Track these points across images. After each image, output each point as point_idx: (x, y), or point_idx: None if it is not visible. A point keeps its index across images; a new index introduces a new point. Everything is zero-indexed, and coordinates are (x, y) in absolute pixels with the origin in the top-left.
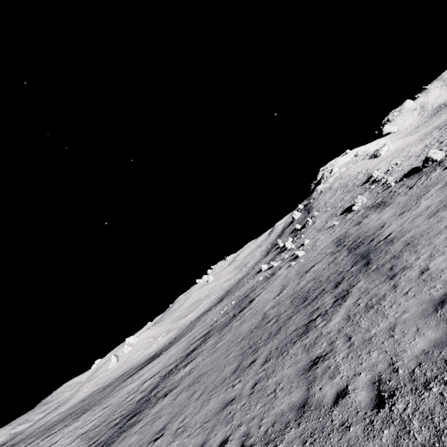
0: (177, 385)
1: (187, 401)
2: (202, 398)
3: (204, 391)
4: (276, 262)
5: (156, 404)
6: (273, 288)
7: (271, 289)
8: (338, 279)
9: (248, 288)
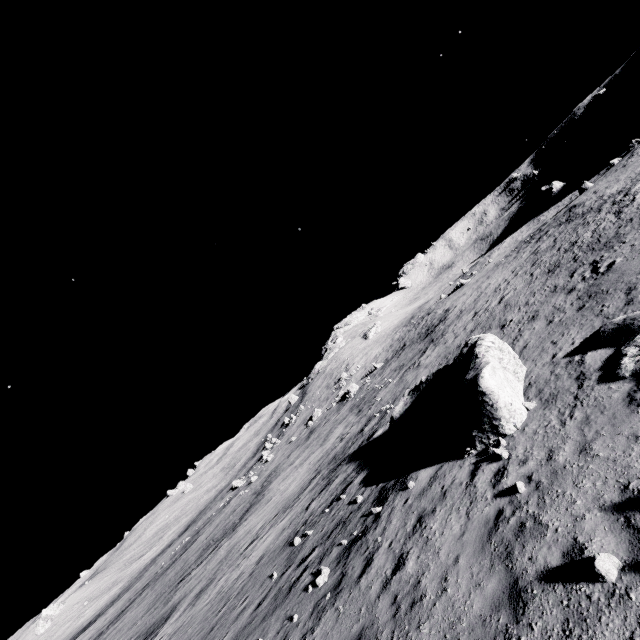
0: None
1: None
2: (117, 639)
3: (121, 634)
4: (242, 482)
5: None
6: (213, 526)
7: (211, 527)
8: (227, 530)
9: (208, 518)
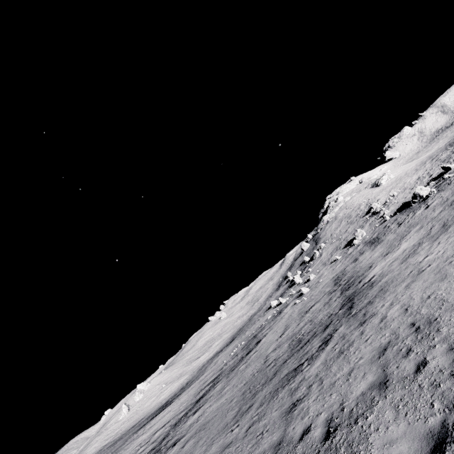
0: (186, 433)
1: (193, 448)
2: (206, 444)
3: (209, 437)
4: (284, 299)
5: (166, 453)
6: (278, 328)
7: (276, 329)
8: (327, 322)
9: (258, 327)
